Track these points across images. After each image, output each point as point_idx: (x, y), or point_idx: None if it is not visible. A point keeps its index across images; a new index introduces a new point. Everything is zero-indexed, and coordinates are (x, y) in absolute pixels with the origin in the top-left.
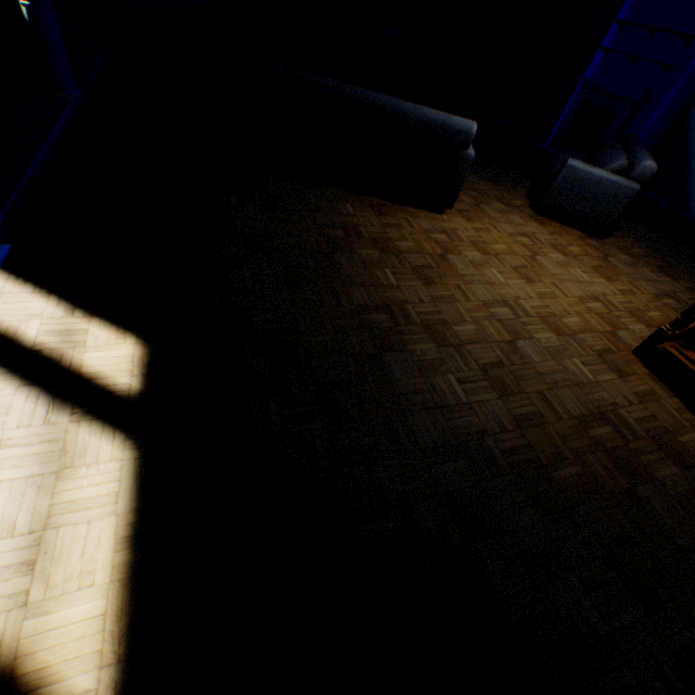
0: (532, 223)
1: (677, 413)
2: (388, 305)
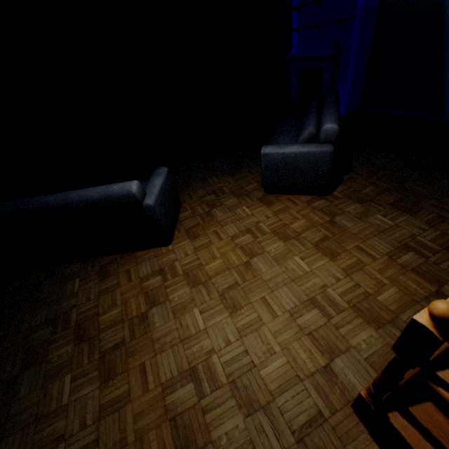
0: (260, 207)
1: None
2: None
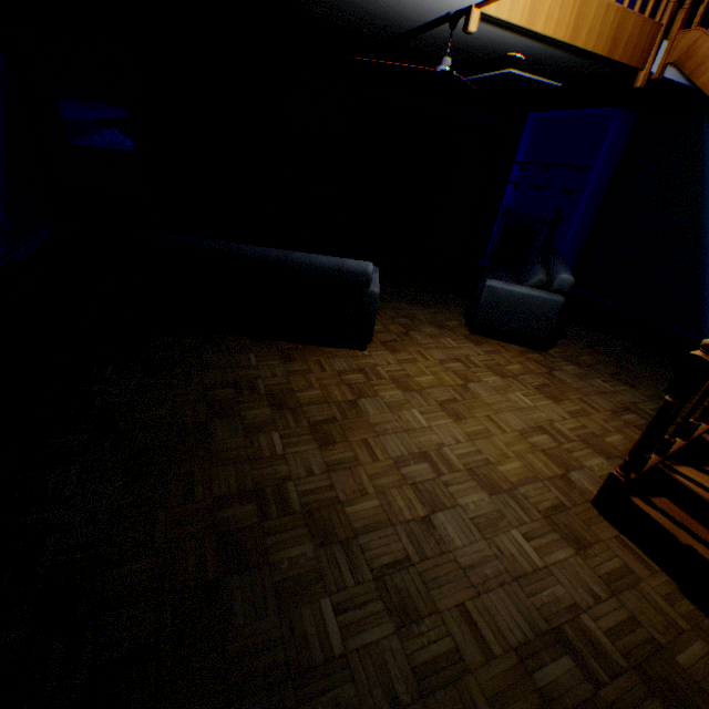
0: (467, 343)
1: (667, 603)
2: (261, 488)
